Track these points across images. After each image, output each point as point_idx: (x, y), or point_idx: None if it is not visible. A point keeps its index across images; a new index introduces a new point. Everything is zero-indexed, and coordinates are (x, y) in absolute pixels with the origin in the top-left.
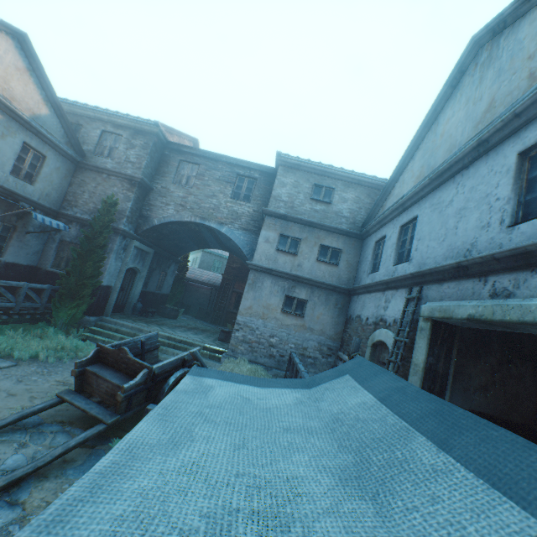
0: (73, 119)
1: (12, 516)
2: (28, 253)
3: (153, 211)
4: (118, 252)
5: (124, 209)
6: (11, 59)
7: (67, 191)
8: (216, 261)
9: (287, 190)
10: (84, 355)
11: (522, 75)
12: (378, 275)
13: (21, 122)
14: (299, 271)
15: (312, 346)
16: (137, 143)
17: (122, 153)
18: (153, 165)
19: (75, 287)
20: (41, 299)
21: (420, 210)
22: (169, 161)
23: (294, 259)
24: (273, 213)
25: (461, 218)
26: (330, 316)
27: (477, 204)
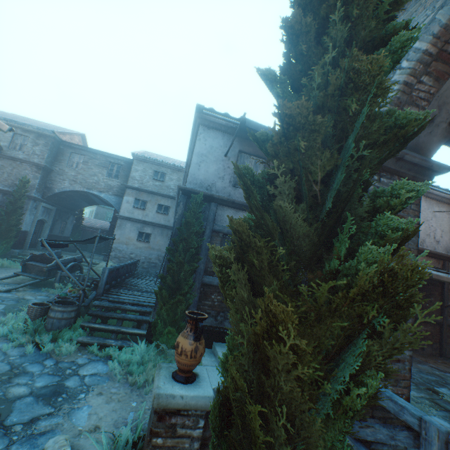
0: None
1: (13, 295)
2: None
3: (55, 184)
4: (32, 210)
5: (34, 184)
6: None
7: None
8: (109, 213)
9: (139, 173)
10: (16, 267)
11: None
12: None
13: None
14: (146, 218)
15: (154, 257)
16: (40, 142)
17: (30, 149)
18: (52, 156)
19: (5, 232)
20: None
21: None
22: (63, 153)
23: (144, 212)
24: (131, 187)
25: None
26: (164, 241)
27: None
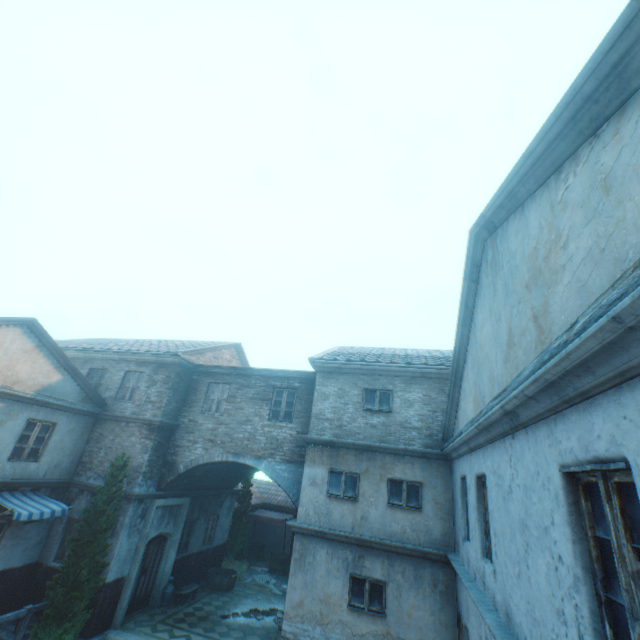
0: (100, 365)
1: None
2: (26, 548)
3: (179, 453)
4: (133, 524)
5: (141, 463)
6: (18, 345)
7: (84, 450)
8: None
9: (330, 402)
10: None
11: (526, 310)
12: (471, 558)
13: (25, 401)
14: (364, 527)
15: None
16: (159, 377)
17: (144, 393)
18: (178, 397)
19: (63, 602)
20: (16, 634)
21: (485, 467)
22: (197, 386)
23: (355, 507)
24: (316, 440)
25: (528, 548)
26: (428, 610)
27: (539, 537)
